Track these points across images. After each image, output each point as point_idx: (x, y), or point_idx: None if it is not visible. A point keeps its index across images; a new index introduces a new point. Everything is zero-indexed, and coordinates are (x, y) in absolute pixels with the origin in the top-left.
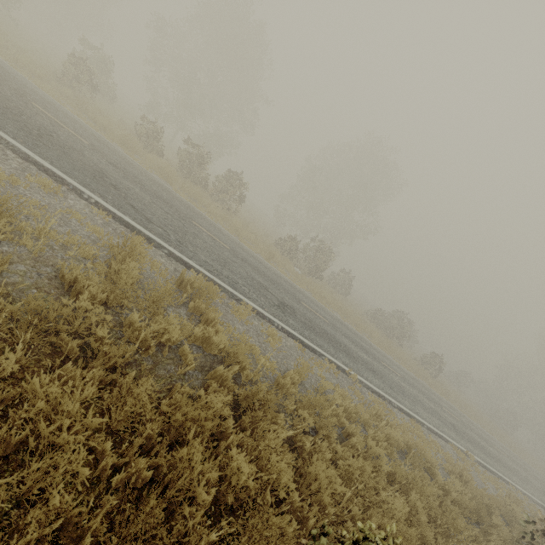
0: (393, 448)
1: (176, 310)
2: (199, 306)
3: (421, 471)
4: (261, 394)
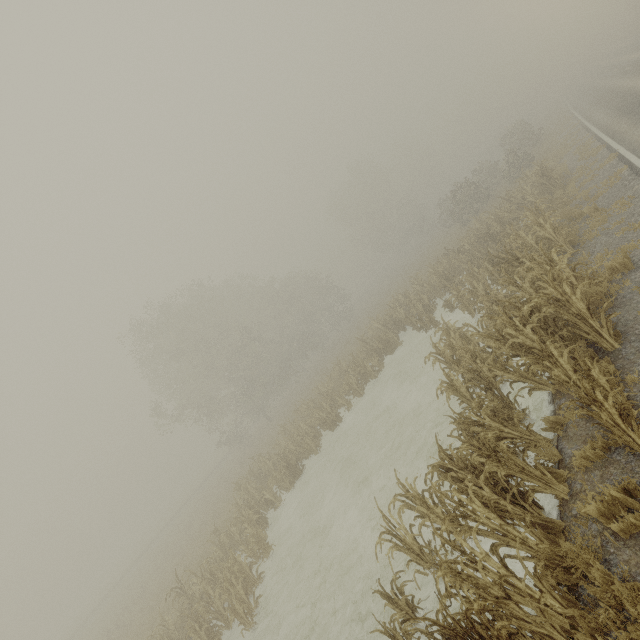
0: None
1: None
2: None
3: None
4: None
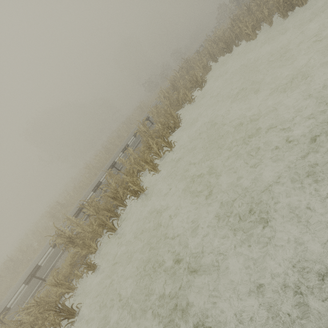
0: None
1: None
2: None
3: None
4: None
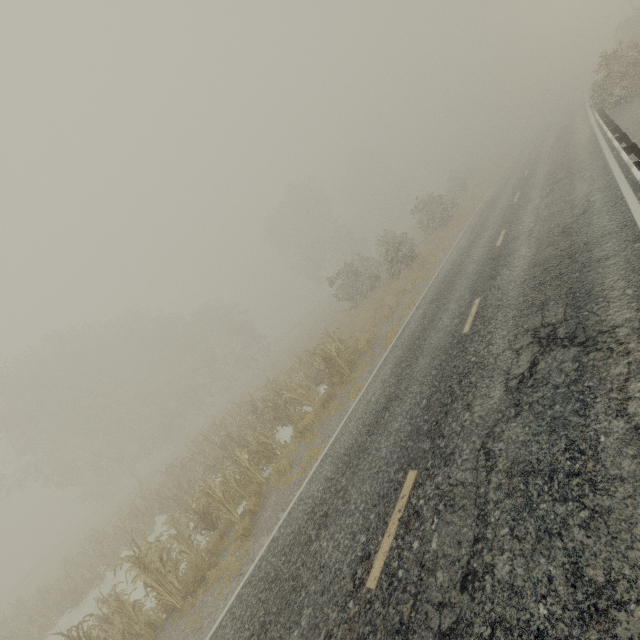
0: None
1: None
2: None
3: None
4: None
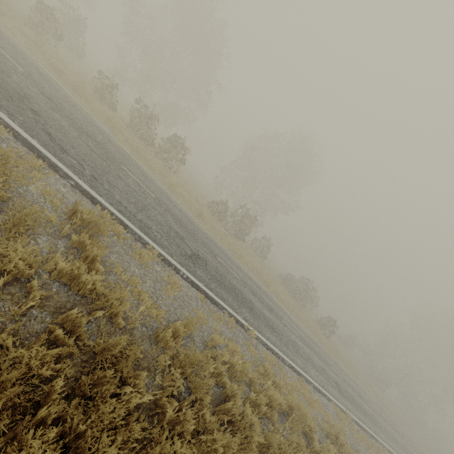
0: (274, 411)
1: (53, 240)
2: (85, 240)
3: (299, 435)
4: (117, 349)
